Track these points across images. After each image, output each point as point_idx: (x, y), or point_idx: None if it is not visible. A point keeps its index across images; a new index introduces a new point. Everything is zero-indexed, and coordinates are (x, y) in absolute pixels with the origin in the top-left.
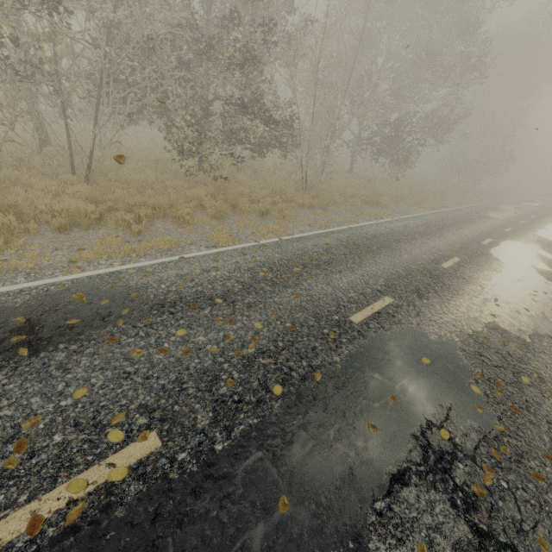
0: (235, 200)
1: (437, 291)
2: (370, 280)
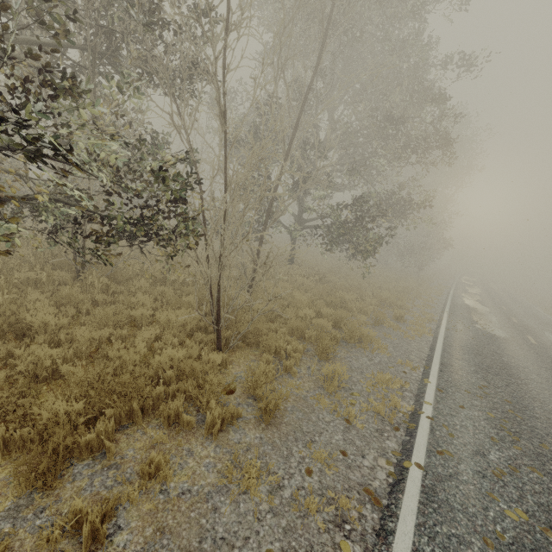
0: None
1: None
2: None
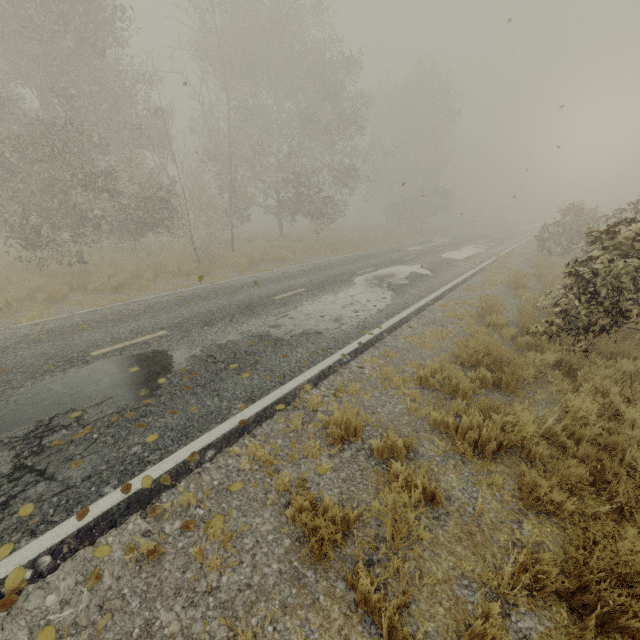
0: (88, 282)
1: (234, 318)
2: (164, 322)
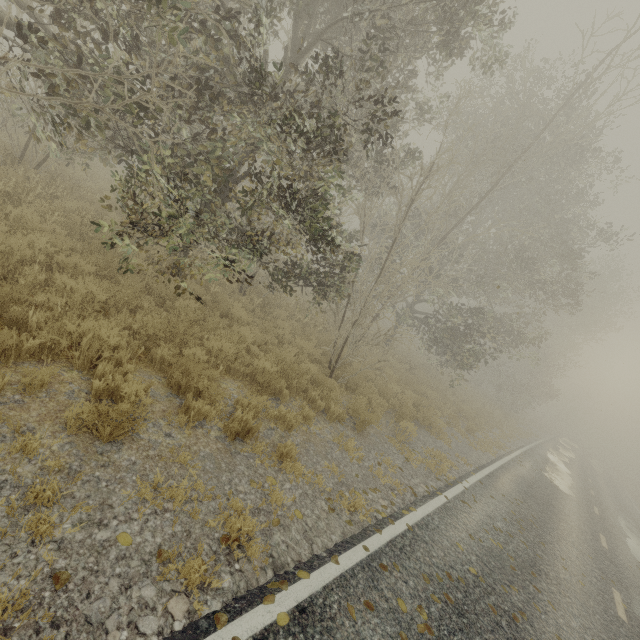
0: (188, 374)
1: None
2: None
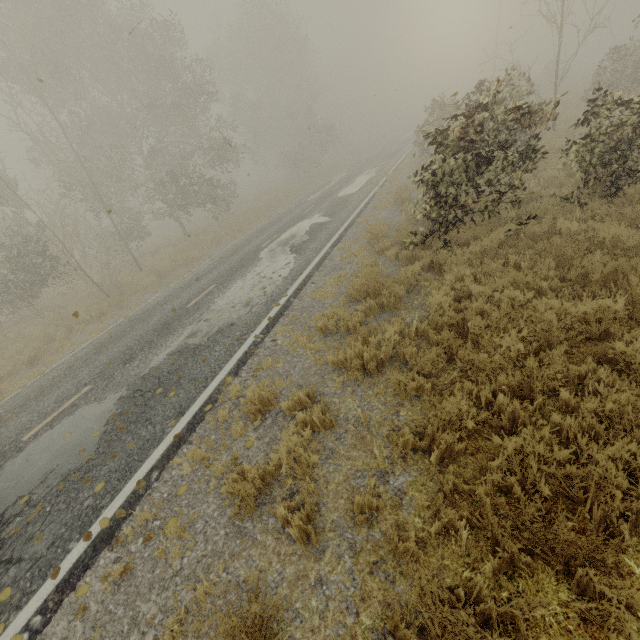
0: None
1: (152, 344)
2: (86, 377)
